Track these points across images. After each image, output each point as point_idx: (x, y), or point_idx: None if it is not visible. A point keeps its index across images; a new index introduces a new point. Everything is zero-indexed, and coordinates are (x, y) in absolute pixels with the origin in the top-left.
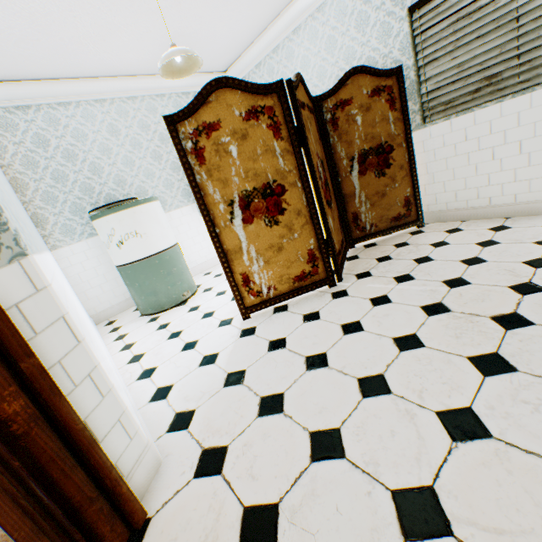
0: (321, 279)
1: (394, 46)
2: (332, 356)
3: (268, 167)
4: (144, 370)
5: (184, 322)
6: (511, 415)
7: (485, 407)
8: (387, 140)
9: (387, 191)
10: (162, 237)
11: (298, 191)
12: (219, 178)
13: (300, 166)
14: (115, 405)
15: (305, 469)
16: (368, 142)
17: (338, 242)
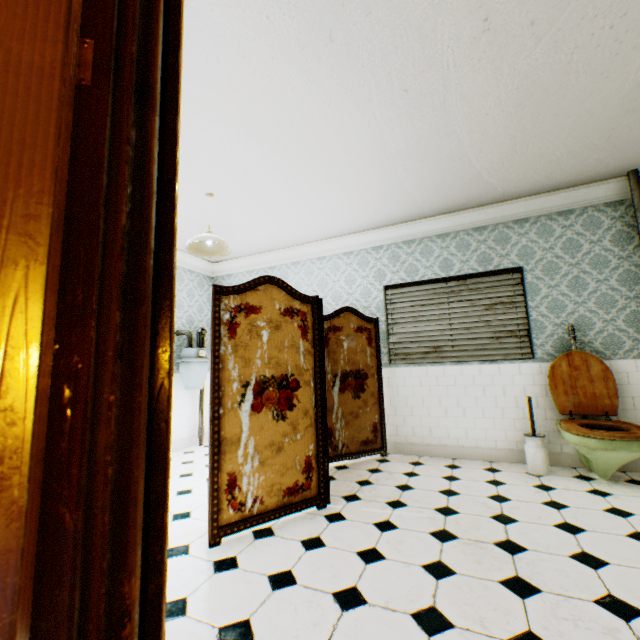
0: (312, 496)
1: (372, 303)
2: (366, 589)
3: (290, 359)
4: None
5: None
6: (563, 631)
7: (541, 628)
8: (364, 367)
9: (360, 413)
10: None
11: (310, 390)
12: (244, 355)
13: (317, 367)
14: None
15: None
16: (350, 365)
17: None
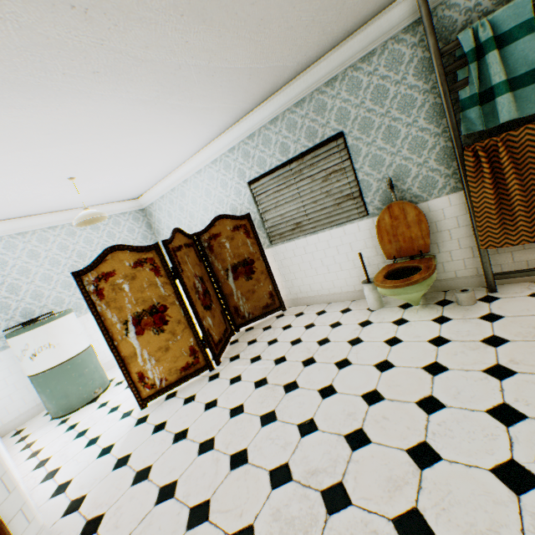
0: (203, 366)
1: (245, 200)
2: (192, 429)
3: (153, 294)
4: (48, 472)
5: (92, 419)
6: (262, 447)
7: (253, 446)
8: (249, 256)
9: (256, 289)
10: (75, 344)
11: (177, 307)
12: (116, 306)
13: (176, 291)
14: (19, 497)
15: (150, 511)
16: (237, 258)
17: (219, 333)
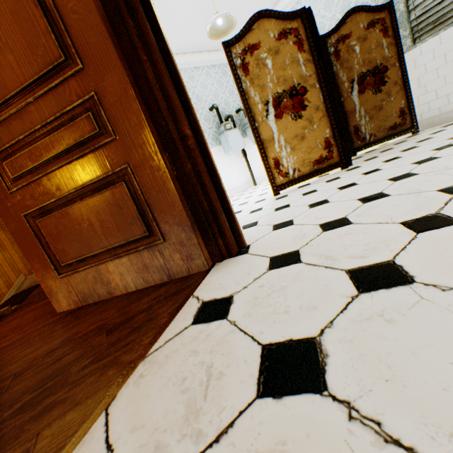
0: (335, 163)
1: None
2: (359, 181)
3: (293, 74)
4: None
5: None
6: None
7: None
8: (382, 62)
9: (383, 105)
10: None
11: (316, 91)
12: (258, 85)
13: (318, 71)
14: None
15: (360, 206)
16: (365, 66)
17: None
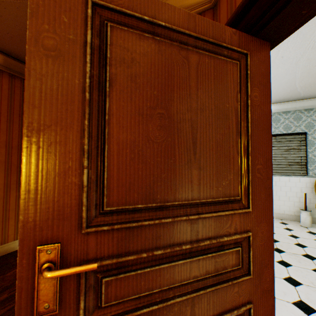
0: None
1: None
2: None
3: None
4: None
5: None
6: None
7: None
8: None
9: None
10: None
11: None
12: None
13: None
14: None
15: None
16: None
17: None
